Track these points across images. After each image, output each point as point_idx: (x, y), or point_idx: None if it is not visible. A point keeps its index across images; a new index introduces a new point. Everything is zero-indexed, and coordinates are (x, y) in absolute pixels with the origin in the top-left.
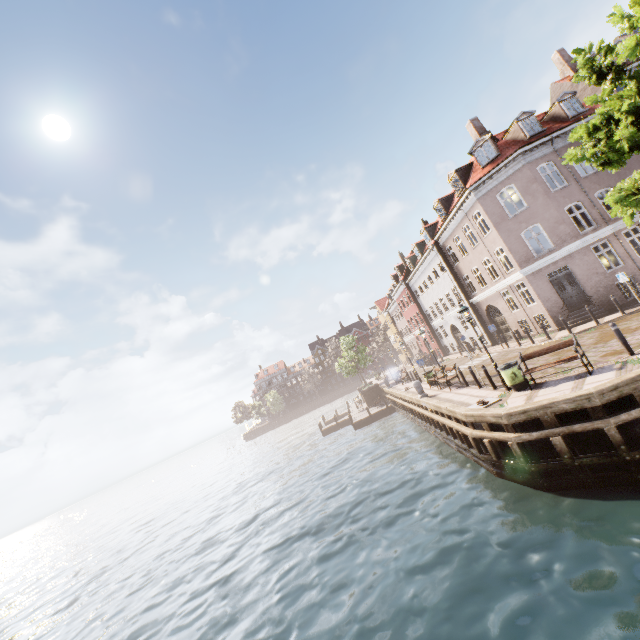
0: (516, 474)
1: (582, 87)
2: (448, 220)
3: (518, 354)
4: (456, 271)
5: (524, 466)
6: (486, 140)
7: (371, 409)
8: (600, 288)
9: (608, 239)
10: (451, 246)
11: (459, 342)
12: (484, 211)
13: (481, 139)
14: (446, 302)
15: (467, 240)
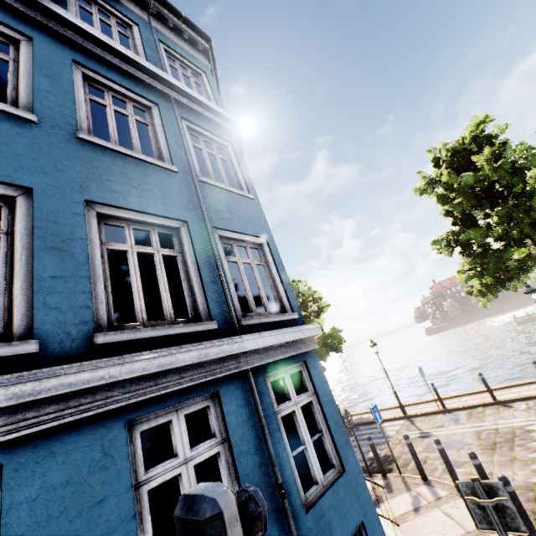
0: None
1: None
2: None
3: None
4: None
5: None
6: None
7: None
8: None
9: None
10: None
11: None
12: None
13: None
14: None
15: None
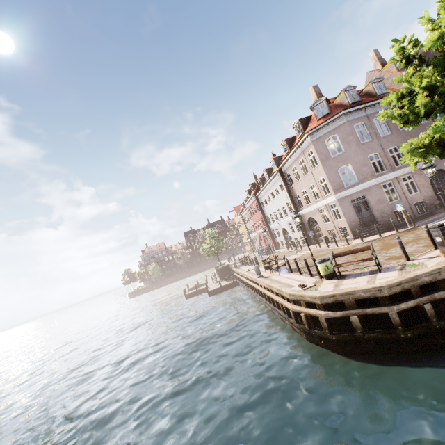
0: (321, 340)
1: (386, 77)
2: (290, 154)
3: (327, 252)
4: (291, 191)
5: (328, 335)
6: (322, 101)
7: (222, 282)
8: (384, 213)
9: (392, 181)
10: (290, 173)
11: (287, 241)
12: (315, 150)
13: (319, 99)
14: (282, 212)
15: (301, 170)
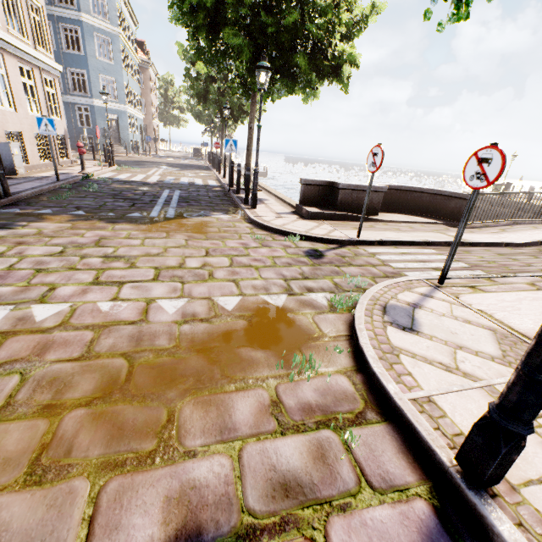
0: None
1: None
2: None
3: None
4: None
5: None
6: None
7: None
8: None
9: None
10: None
11: None
12: None
13: None
14: None
15: None
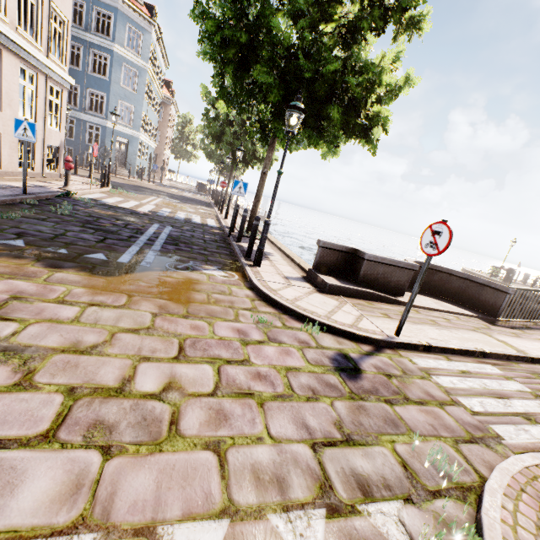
0: None
1: None
2: None
3: None
4: None
5: None
6: None
7: None
8: None
9: None
10: None
11: None
12: None
13: None
14: None
15: None
